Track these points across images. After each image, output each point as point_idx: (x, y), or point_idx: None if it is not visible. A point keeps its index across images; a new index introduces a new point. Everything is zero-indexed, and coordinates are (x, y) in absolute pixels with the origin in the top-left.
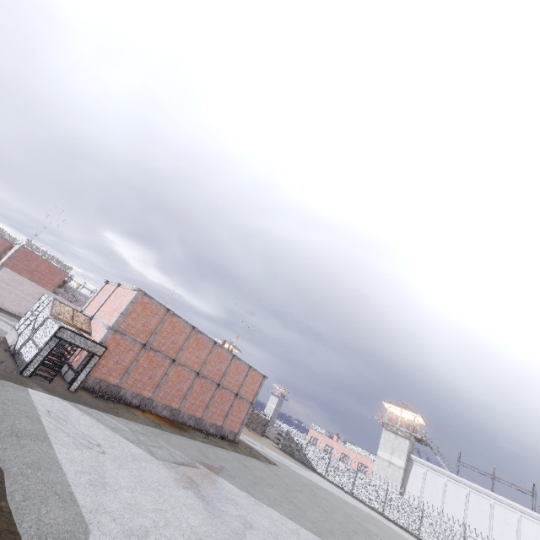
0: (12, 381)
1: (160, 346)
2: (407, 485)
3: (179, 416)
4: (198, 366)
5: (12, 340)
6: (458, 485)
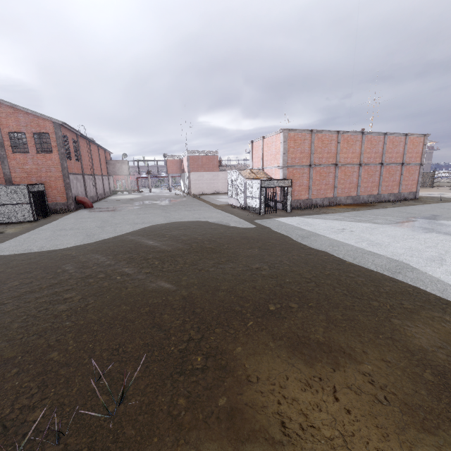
0: (263, 219)
1: (320, 160)
2: None
3: (360, 199)
4: (357, 159)
5: (235, 203)
6: None
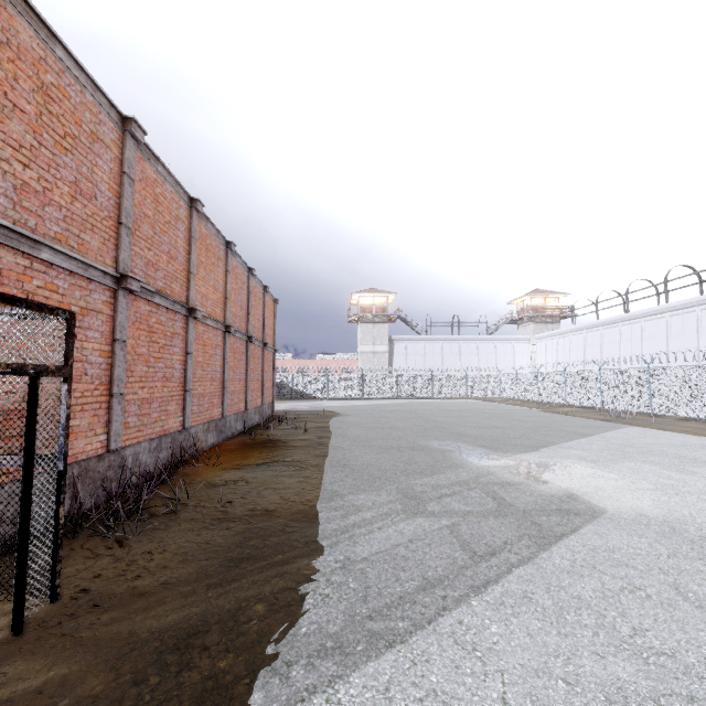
0: None
1: (150, 275)
2: (393, 365)
3: (226, 428)
4: (220, 311)
5: None
6: (434, 343)
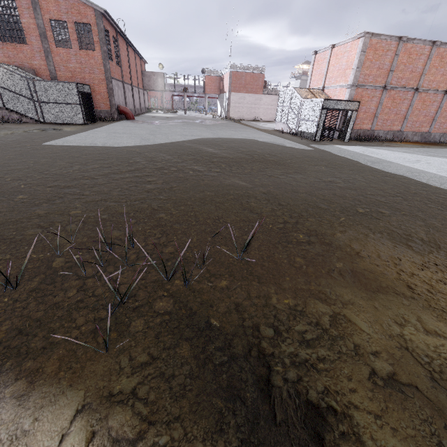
0: (319, 145)
1: (399, 82)
2: None
3: (429, 138)
4: (444, 84)
5: (283, 128)
6: None
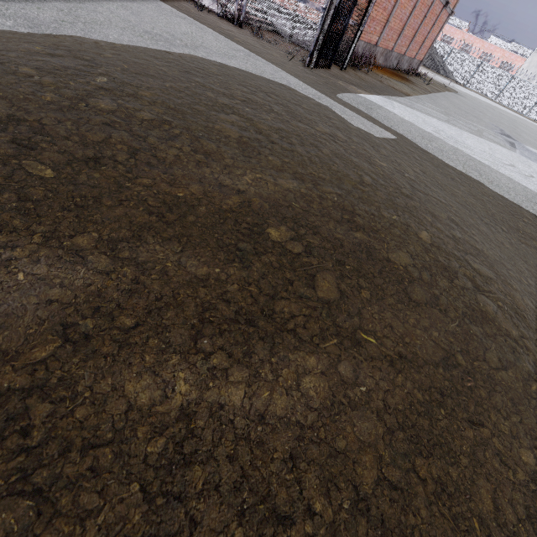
0: (341, 91)
1: None
2: None
3: (389, 60)
4: None
5: None
6: None
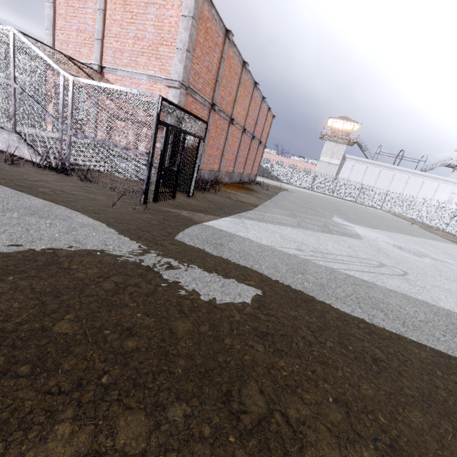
0: (183, 226)
1: (221, 103)
2: (339, 175)
3: (232, 178)
4: (243, 121)
5: (3, 142)
6: (375, 167)
